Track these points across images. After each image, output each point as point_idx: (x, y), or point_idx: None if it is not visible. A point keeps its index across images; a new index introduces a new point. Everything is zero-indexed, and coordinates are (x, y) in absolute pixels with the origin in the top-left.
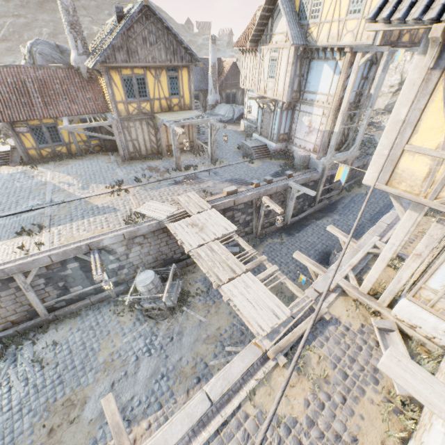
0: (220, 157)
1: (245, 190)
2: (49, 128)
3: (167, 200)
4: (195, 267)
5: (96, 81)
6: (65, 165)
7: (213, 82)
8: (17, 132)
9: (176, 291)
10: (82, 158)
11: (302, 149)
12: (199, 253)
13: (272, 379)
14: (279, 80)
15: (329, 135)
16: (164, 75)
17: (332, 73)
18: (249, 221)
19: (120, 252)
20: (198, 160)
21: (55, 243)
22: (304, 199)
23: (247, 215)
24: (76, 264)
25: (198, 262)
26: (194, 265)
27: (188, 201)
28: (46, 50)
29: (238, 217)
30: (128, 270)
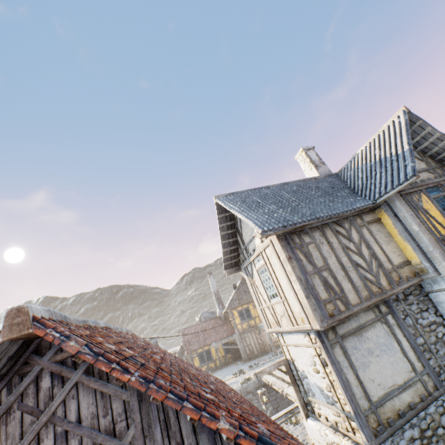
0: None
1: None
2: (206, 351)
3: None
4: None
5: (228, 319)
6: (213, 373)
7: None
8: (192, 357)
9: None
10: (222, 368)
11: None
12: (275, 381)
13: (300, 414)
14: None
15: None
16: None
17: None
18: None
19: None
20: None
21: None
22: None
23: None
24: None
25: (275, 386)
26: None
27: None
28: (206, 315)
29: None
30: None
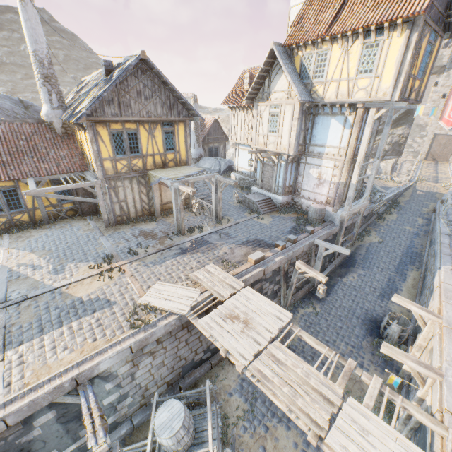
0: (223, 214)
1: (272, 255)
2: (6, 192)
3: (180, 278)
4: (222, 367)
5: (73, 136)
6: (26, 237)
7: (196, 137)
8: None
9: (218, 428)
10: (50, 227)
11: (313, 201)
12: (261, 371)
13: None
14: (282, 134)
15: (344, 187)
16: (159, 130)
17: (341, 127)
18: (277, 290)
19: (122, 374)
20: (200, 220)
21: (13, 384)
22: (325, 255)
23: (275, 284)
24: (50, 414)
25: (265, 388)
26: (220, 365)
27: (210, 278)
28: (6, 104)
29: (266, 288)
30: (133, 398)
